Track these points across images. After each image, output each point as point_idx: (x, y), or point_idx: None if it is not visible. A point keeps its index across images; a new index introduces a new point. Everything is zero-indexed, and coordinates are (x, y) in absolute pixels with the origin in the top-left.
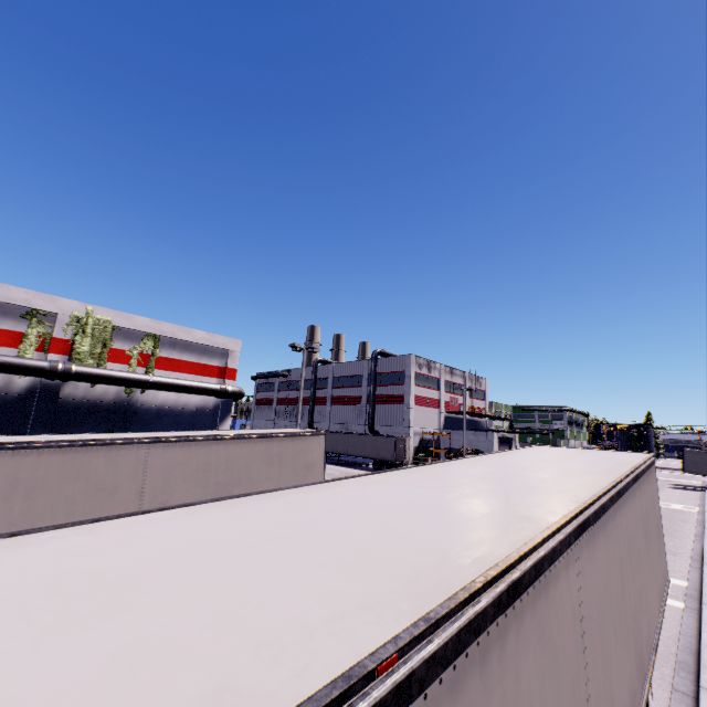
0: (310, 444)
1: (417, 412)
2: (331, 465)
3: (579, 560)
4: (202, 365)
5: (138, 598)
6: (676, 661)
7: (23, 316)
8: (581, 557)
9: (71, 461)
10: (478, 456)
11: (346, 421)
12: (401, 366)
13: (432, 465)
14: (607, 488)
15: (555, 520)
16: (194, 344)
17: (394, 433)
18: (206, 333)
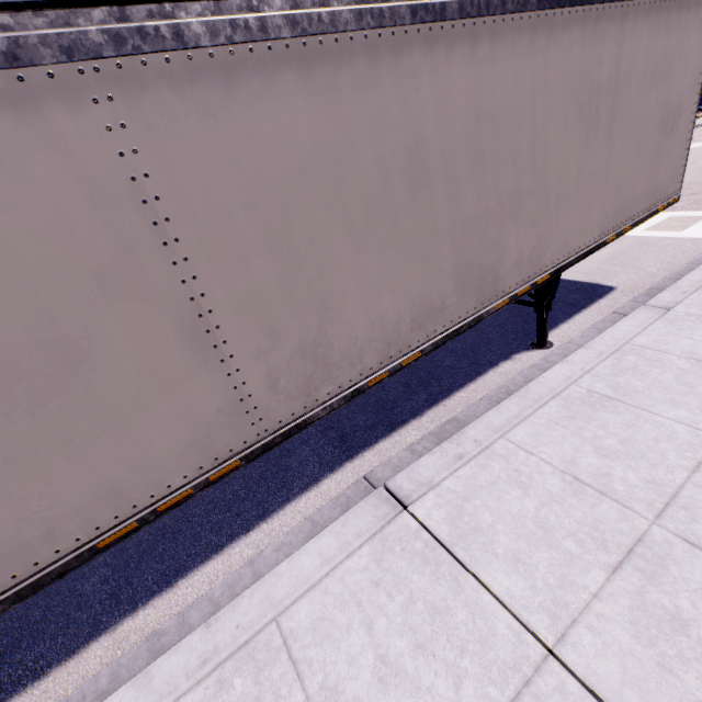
0: None
1: None
2: None
3: (122, 105)
4: None
5: None
6: (647, 289)
7: None
8: (138, 101)
9: None
10: None
11: None
12: None
13: None
14: None
15: None
16: None
17: None
18: None
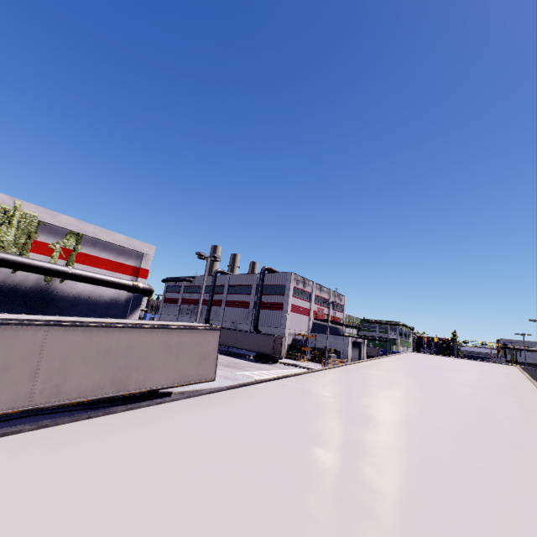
0: (207, 337)
1: (292, 317)
2: (221, 355)
3: None
4: (119, 263)
5: None
6: None
7: None
8: None
9: None
10: (373, 360)
11: (236, 320)
12: (283, 280)
13: (339, 368)
14: None
15: None
16: (114, 245)
17: (273, 333)
18: (124, 236)
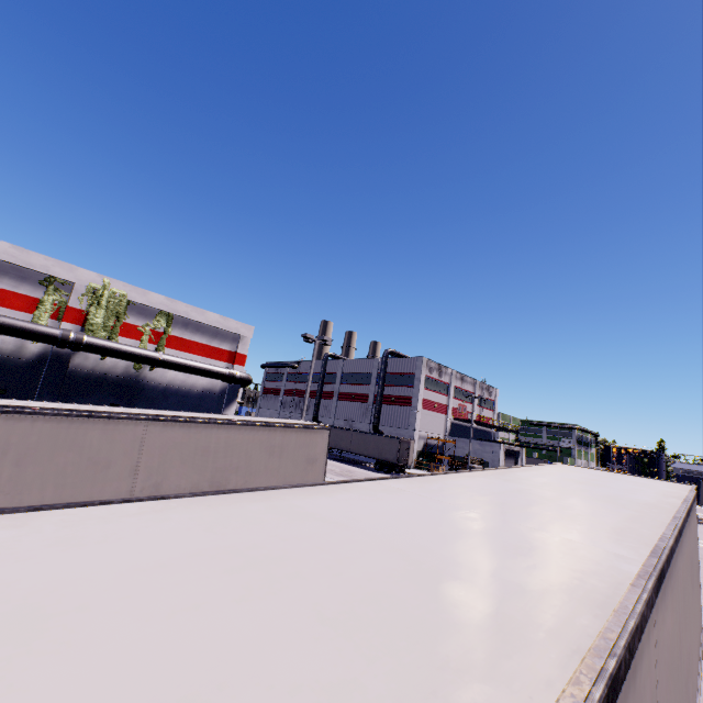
0: (314, 438)
1: (423, 416)
2: (333, 461)
3: (656, 624)
4: (213, 347)
5: (19, 663)
6: None
7: (41, 282)
8: (657, 619)
9: (66, 431)
10: (499, 469)
11: (351, 418)
12: (412, 367)
13: (450, 475)
14: (673, 527)
15: (632, 571)
16: (207, 326)
17: (399, 435)
18: (219, 316)
